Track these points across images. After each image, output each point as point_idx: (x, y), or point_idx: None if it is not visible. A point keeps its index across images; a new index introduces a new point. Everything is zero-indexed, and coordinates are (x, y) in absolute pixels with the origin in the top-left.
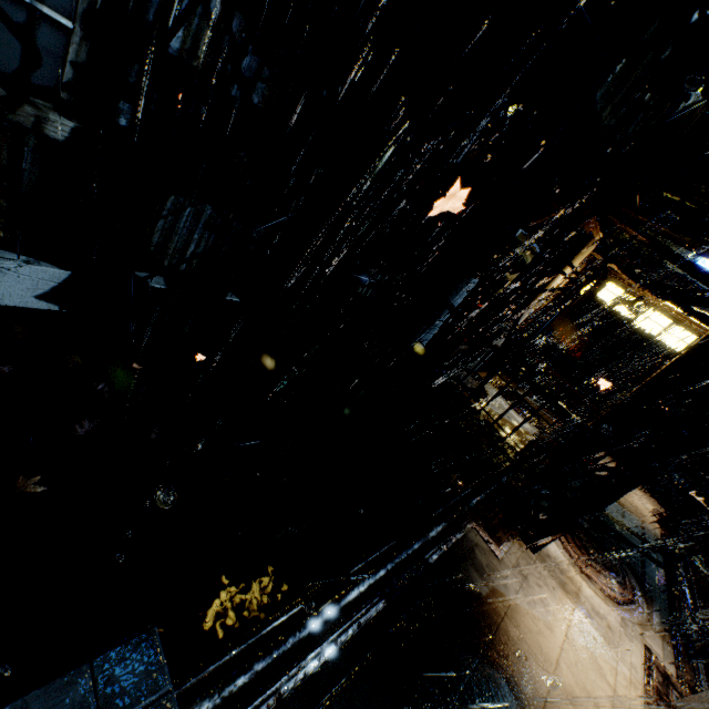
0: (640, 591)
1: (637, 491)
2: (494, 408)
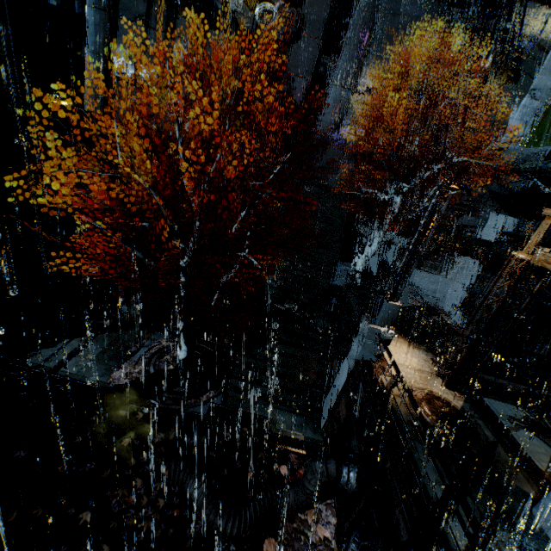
0: (416, 420)
1: None
2: None
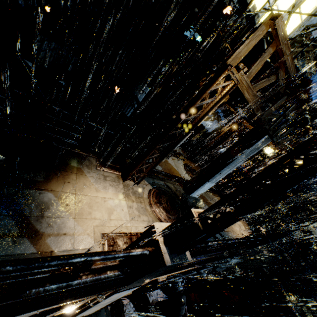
0: None
1: (243, 227)
2: (171, 163)
